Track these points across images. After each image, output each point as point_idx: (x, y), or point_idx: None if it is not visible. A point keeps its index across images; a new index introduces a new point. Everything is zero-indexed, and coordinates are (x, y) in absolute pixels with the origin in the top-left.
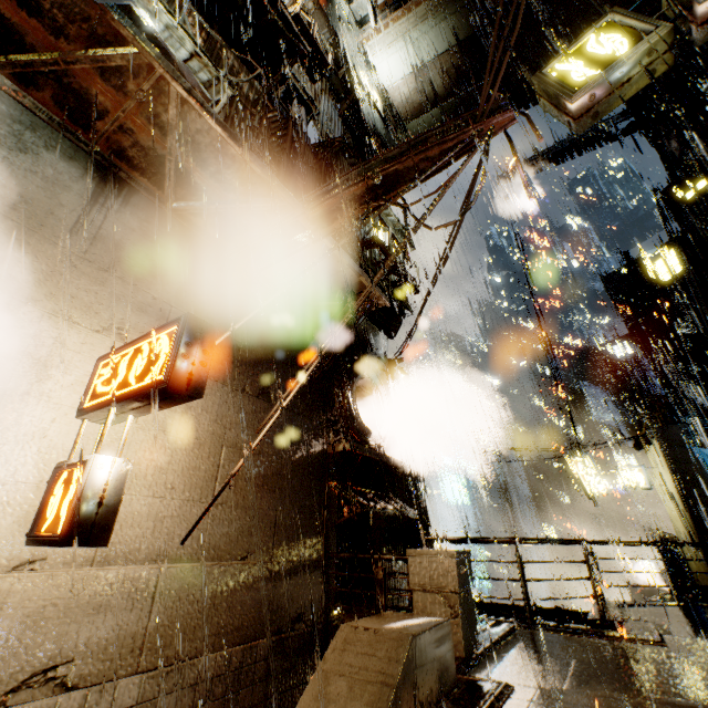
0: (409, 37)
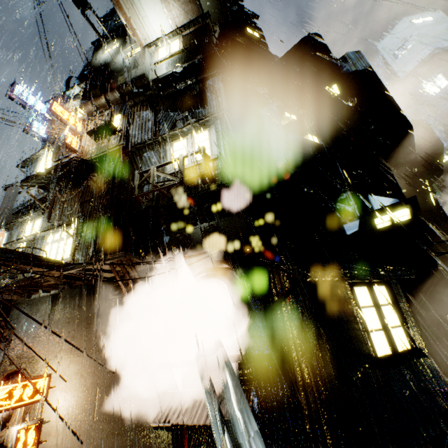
0: (136, 3)
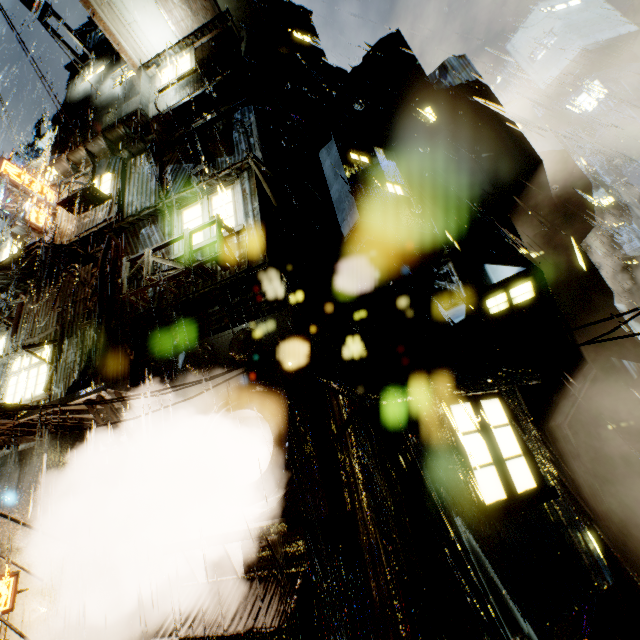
0: (116, 2)
